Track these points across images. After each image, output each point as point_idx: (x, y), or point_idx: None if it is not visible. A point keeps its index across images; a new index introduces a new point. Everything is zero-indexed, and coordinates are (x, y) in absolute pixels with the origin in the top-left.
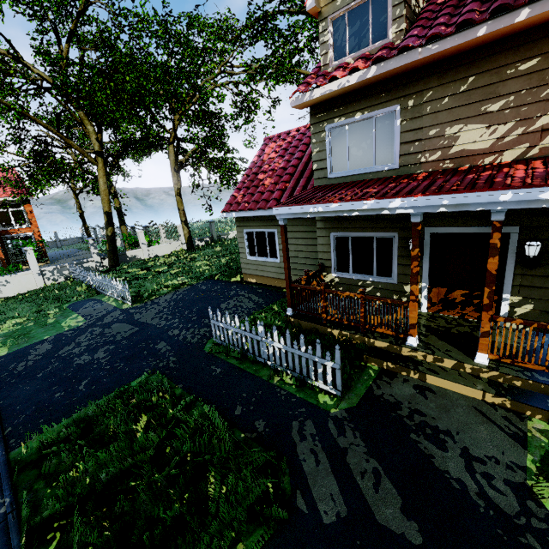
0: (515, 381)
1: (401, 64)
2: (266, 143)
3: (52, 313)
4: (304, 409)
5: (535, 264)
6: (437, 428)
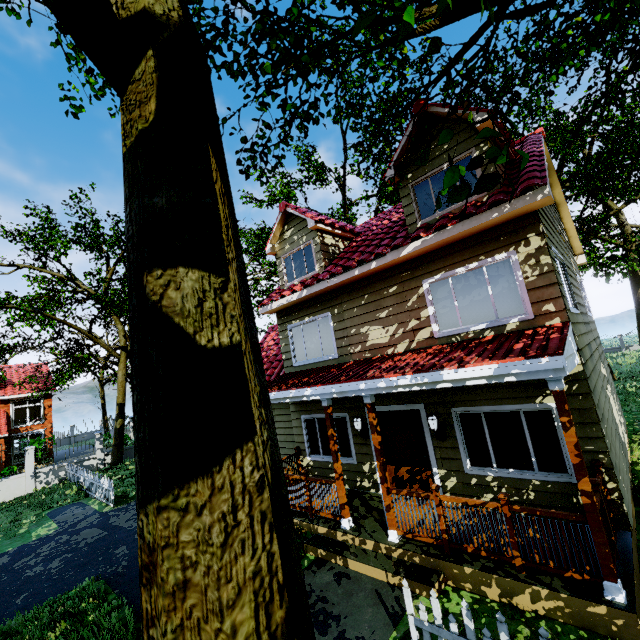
0: (414, 557)
1: (320, 289)
2: (269, 332)
3: (28, 522)
4: None
5: (443, 436)
6: (331, 613)
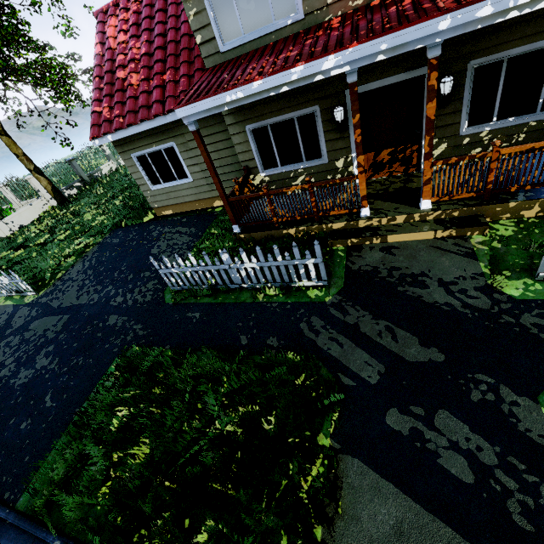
0: (453, 213)
1: None
2: (102, 20)
3: None
4: (303, 310)
5: (448, 102)
6: (414, 274)
